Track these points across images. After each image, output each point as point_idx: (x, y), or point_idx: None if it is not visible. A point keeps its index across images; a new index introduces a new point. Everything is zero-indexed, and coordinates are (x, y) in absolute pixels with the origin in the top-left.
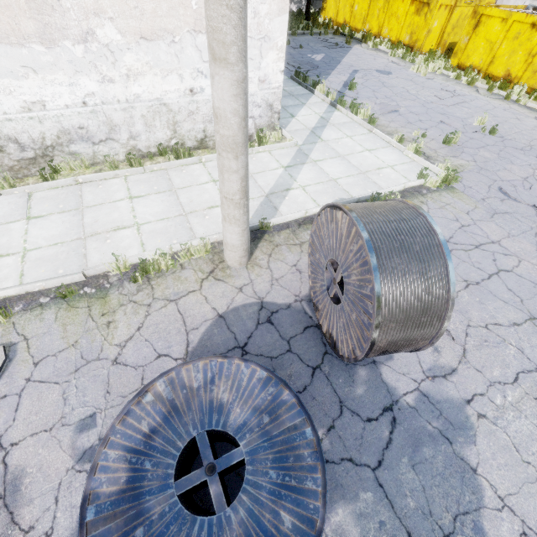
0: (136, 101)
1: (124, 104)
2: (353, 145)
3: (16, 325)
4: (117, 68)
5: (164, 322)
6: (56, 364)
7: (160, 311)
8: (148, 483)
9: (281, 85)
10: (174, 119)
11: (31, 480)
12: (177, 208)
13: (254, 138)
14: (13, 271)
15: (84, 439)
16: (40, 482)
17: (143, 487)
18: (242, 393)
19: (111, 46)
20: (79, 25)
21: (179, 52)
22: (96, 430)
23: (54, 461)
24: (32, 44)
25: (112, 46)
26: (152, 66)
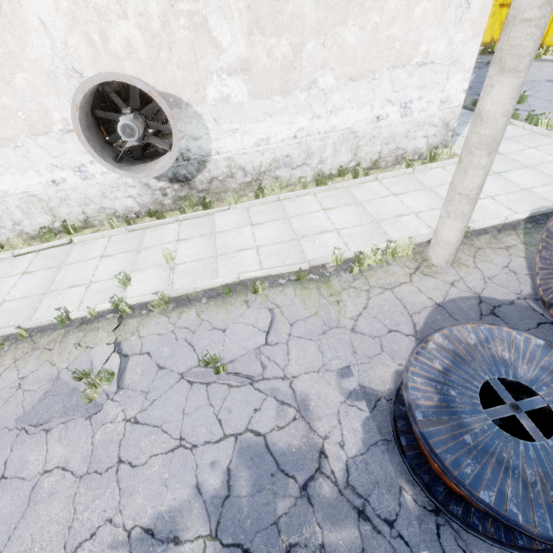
0: (331, 132)
1: (322, 135)
2: (541, 155)
3: (268, 296)
4: (325, 106)
5: (386, 305)
6: (306, 327)
7: (379, 296)
8: (458, 406)
9: (461, 103)
10: (357, 144)
11: (315, 404)
12: (367, 217)
13: (423, 157)
14: (253, 260)
15: (346, 383)
16: (322, 407)
17: (455, 407)
18: (522, 355)
19: (325, 90)
20: (308, 78)
21: (376, 86)
22: (354, 378)
23: (328, 394)
24: (274, 96)
25: (327, 90)
26: (351, 101)
